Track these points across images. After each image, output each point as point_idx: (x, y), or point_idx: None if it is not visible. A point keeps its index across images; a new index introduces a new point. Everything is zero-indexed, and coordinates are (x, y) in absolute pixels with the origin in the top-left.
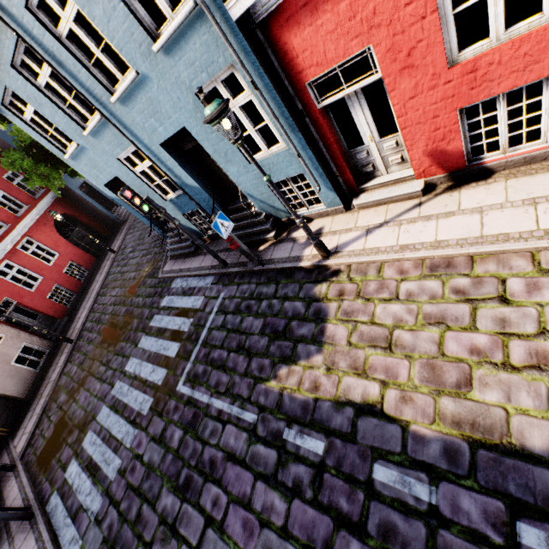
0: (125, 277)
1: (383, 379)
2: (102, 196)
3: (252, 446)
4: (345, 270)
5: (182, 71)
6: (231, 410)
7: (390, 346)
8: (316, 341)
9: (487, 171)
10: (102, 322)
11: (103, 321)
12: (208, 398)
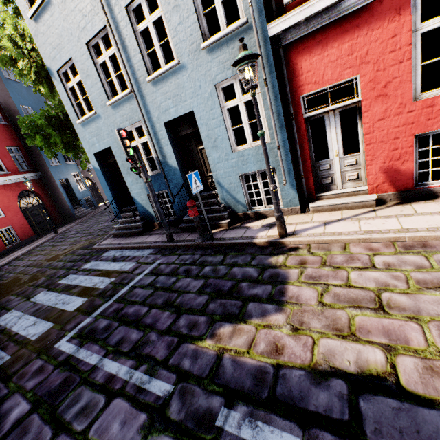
0: (55, 248)
1: (385, 343)
2: (74, 193)
3: (152, 438)
4: (304, 247)
5: (213, 66)
6: (130, 376)
7: (382, 307)
8: (275, 300)
9: (432, 194)
10: (2, 278)
11: (3, 277)
12: (98, 358)
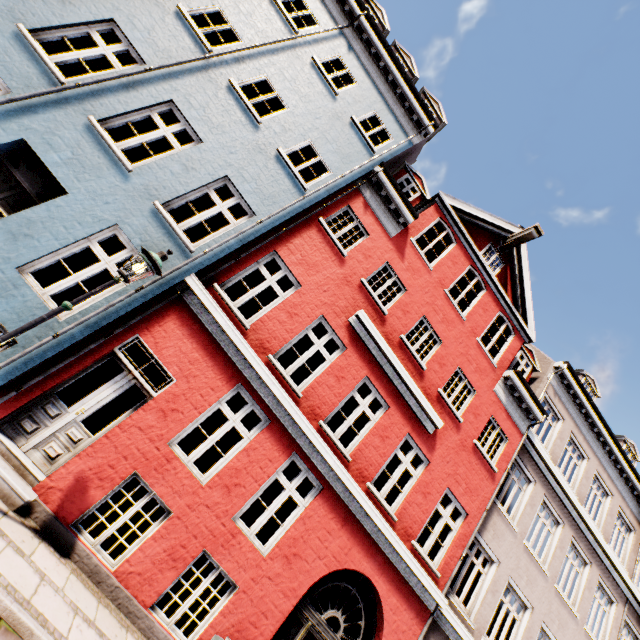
0: None
1: None
2: None
3: None
4: None
5: (139, 220)
6: None
7: None
8: None
9: (71, 548)
10: None
11: None
12: None
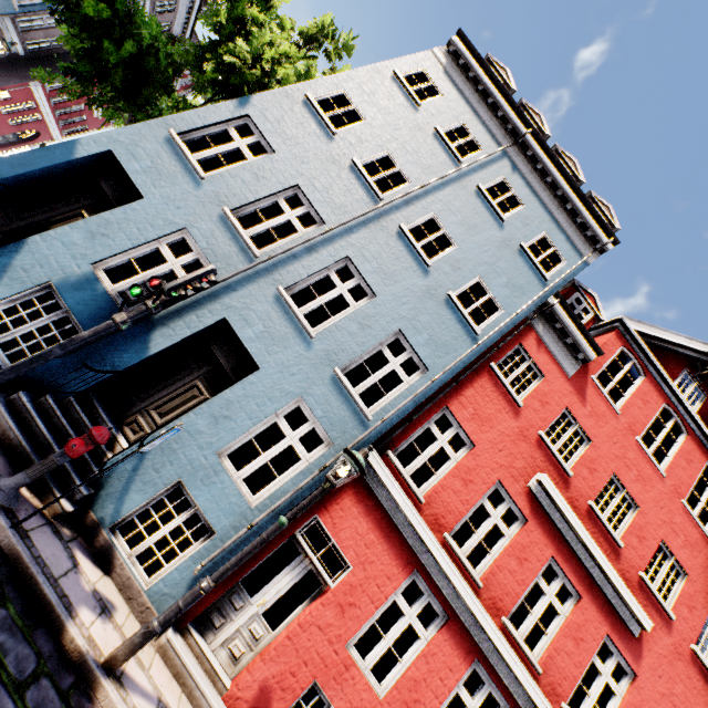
0: None
1: None
2: None
3: None
4: None
5: (320, 389)
6: None
7: None
8: None
9: None
10: None
11: None
12: None
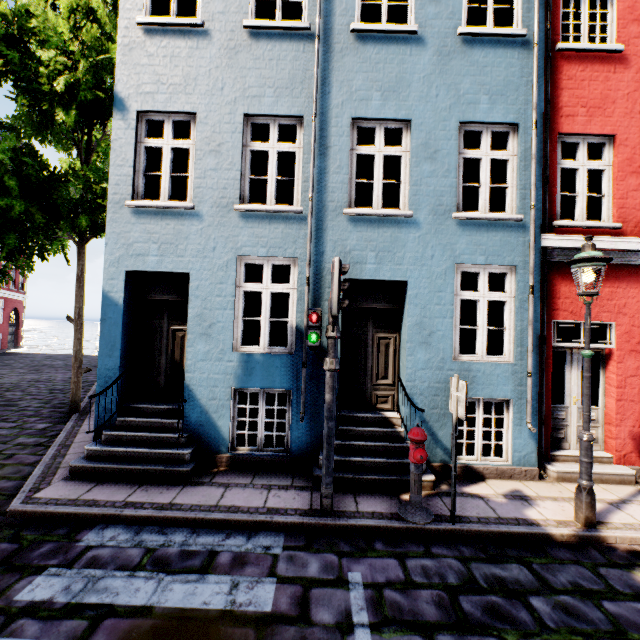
0: None
1: None
2: None
3: None
4: None
5: (461, 243)
6: None
7: None
8: None
9: None
10: None
11: None
12: None
